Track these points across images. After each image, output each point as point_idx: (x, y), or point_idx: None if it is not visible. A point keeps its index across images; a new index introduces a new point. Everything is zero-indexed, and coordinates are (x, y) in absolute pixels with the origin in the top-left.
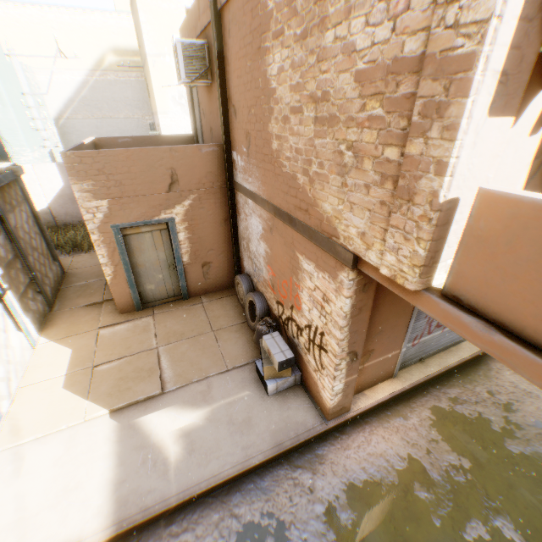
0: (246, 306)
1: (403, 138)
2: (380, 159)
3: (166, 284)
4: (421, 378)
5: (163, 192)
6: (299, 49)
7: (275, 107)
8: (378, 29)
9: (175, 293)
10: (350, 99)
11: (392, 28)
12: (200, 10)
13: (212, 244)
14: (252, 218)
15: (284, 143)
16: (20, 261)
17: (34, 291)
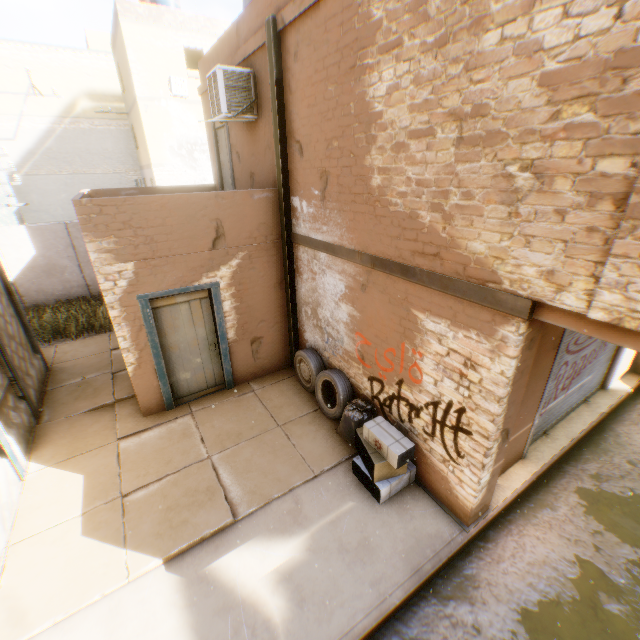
0: (317, 389)
1: (634, 144)
2: (587, 175)
3: (205, 370)
4: (553, 454)
5: (205, 250)
6: (430, 60)
7: (380, 134)
8: (587, 19)
9: (217, 381)
10: (528, 109)
11: (614, 15)
12: (240, 36)
13: (263, 314)
14: (326, 276)
15: (396, 176)
16: None
17: (15, 397)
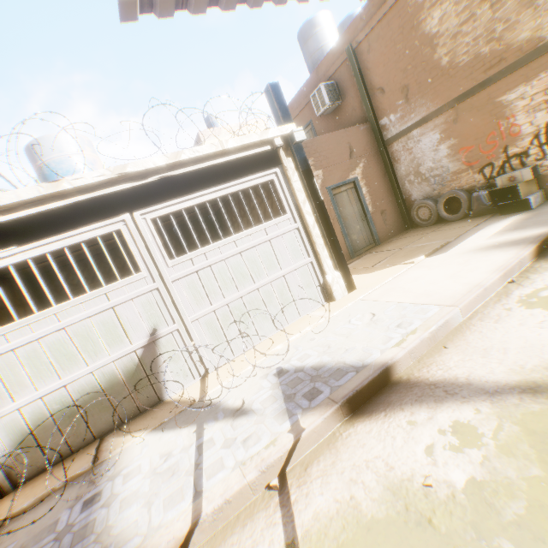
0: (440, 212)
1: None
2: None
3: (362, 233)
4: None
5: (347, 160)
6: None
7: (440, 40)
8: None
9: (370, 242)
10: None
11: None
12: (319, 74)
13: (382, 195)
14: (421, 142)
15: (457, 49)
16: None
17: None
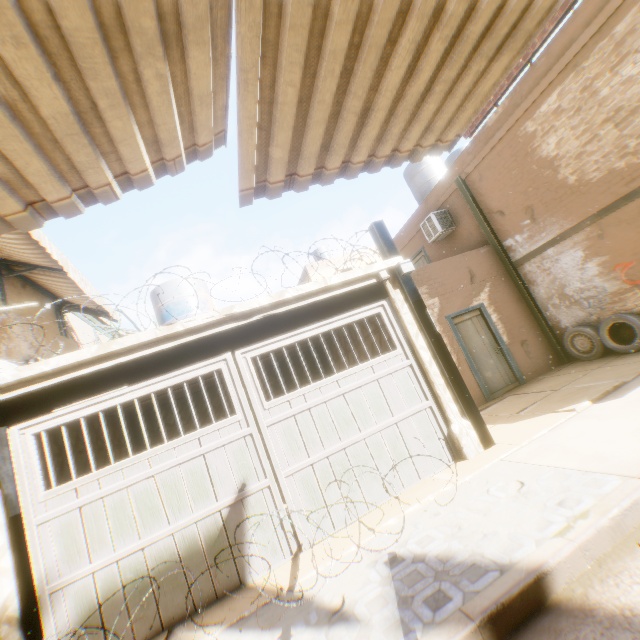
0: (605, 341)
1: None
2: None
3: (498, 369)
4: None
5: (468, 285)
6: (575, 118)
7: (561, 161)
8: None
9: (510, 380)
10: None
11: None
12: (429, 204)
13: (518, 322)
14: (560, 261)
15: (584, 167)
16: None
17: None
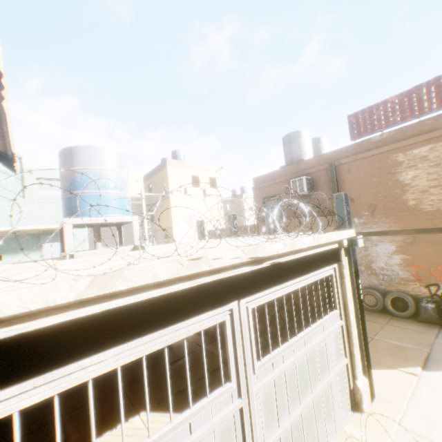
0: (387, 305)
1: None
2: None
3: None
4: None
5: None
6: (432, 168)
7: (410, 189)
8: None
9: None
10: None
11: None
12: (299, 167)
13: None
14: (378, 246)
15: (423, 200)
16: None
17: None
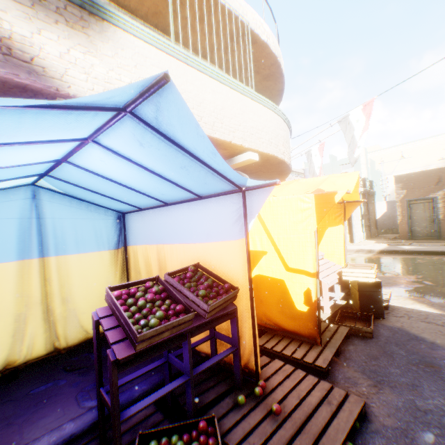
0: None
1: None
2: None
3: (425, 229)
4: None
5: (431, 186)
6: None
7: None
8: None
9: (430, 235)
10: None
11: None
12: None
13: None
14: None
15: None
16: (366, 217)
17: (367, 229)
